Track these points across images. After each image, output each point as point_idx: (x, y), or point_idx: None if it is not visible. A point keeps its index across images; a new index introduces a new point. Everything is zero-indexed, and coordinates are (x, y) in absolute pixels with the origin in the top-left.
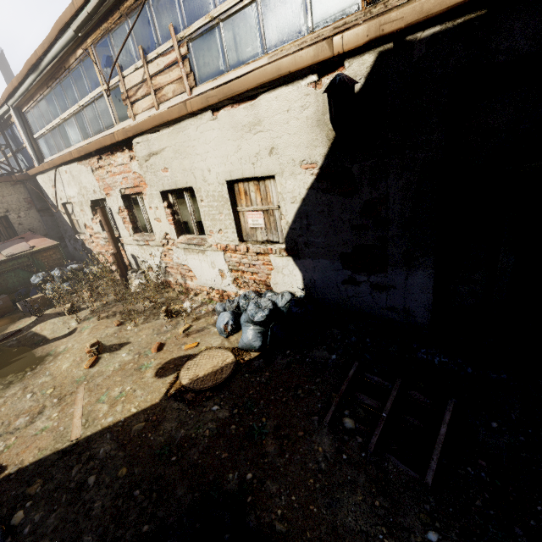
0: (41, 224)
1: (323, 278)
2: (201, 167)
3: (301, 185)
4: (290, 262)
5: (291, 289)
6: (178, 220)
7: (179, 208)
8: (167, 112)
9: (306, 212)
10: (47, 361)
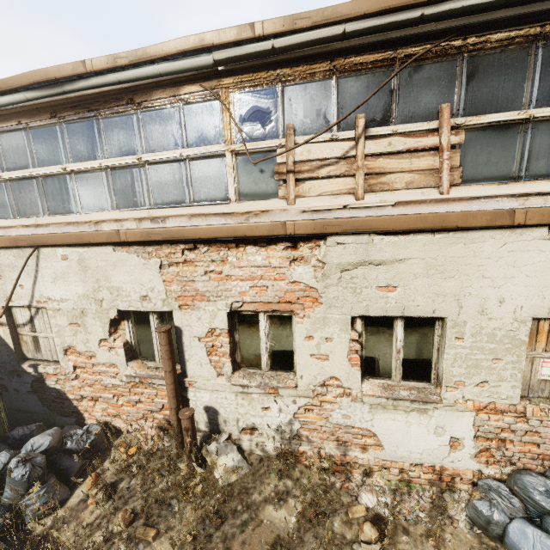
0: None
1: None
2: (484, 294)
3: None
4: None
5: None
6: (360, 357)
7: (367, 339)
8: (461, 215)
9: None
10: None
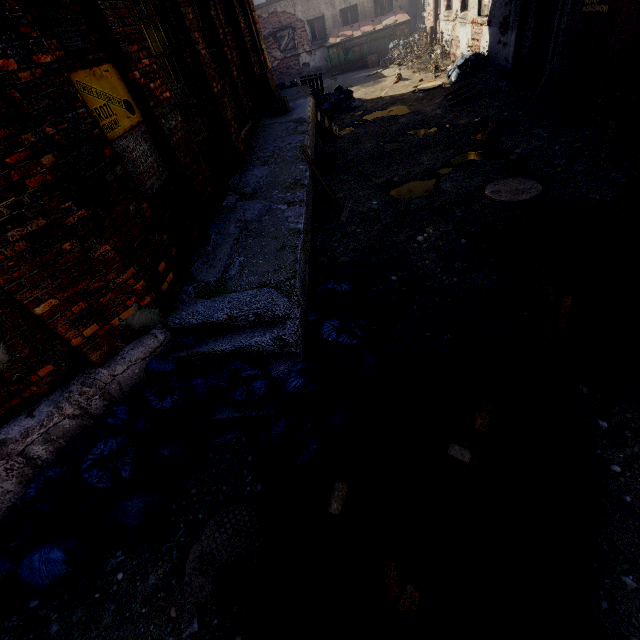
0: (407, 2)
1: (493, 41)
2: None
3: None
4: (487, 30)
5: (485, 51)
6: None
7: None
8: None
9: None
10: (382, 82)
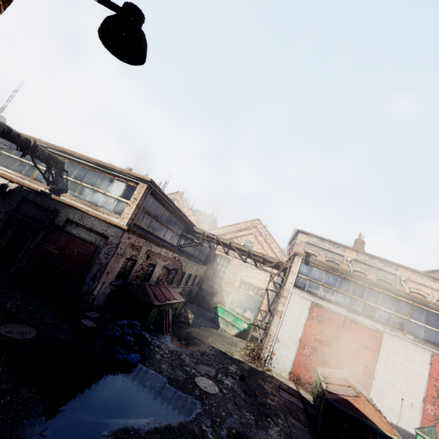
0: None
1: None
2: None
3: None
4: None
5: None
6: None
7: None
8: None
9: None
10: None
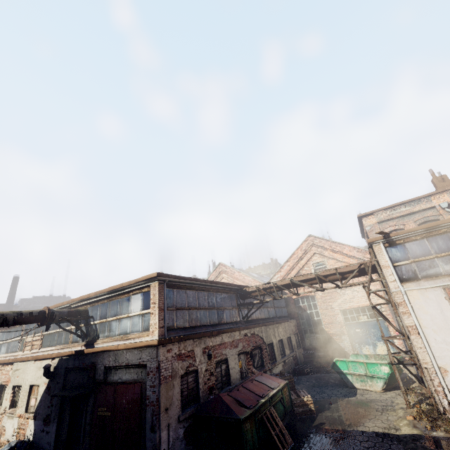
0: None
1: (38, 429)
2: (26, 378)
3: (43, 390)
4: (33, 422)
5: (30, 436)
6: (14, 400)
7: (17, 394)
8: (25, 357)
9: (42, 400)
10: None
